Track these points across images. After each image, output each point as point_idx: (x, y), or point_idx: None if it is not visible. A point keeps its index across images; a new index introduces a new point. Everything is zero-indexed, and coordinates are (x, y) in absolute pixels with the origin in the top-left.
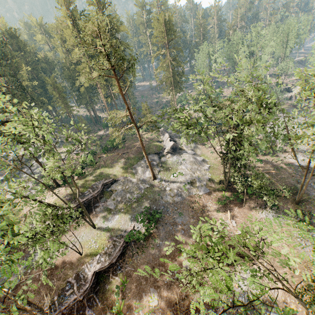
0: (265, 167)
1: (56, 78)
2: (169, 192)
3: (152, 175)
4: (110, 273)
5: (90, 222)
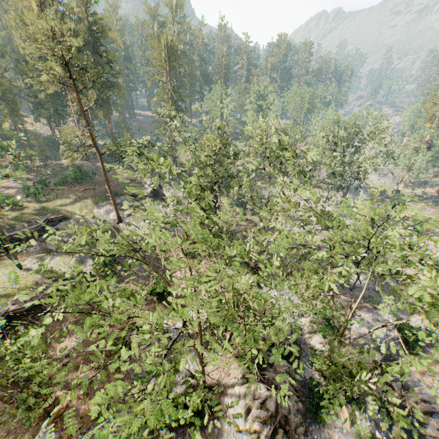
0: (248, 225)
1: (6, 70)
2: (134, 238)
3: (117, 217)
4: (30, 316)
5: (15, 258)
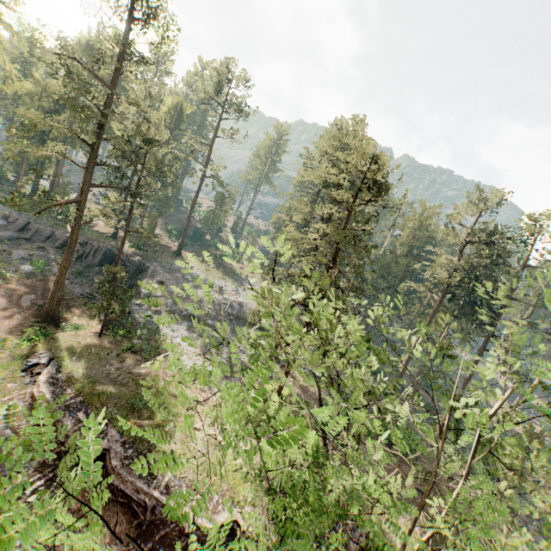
0: None
1: None
2: None
3: None
4: None
5: None
